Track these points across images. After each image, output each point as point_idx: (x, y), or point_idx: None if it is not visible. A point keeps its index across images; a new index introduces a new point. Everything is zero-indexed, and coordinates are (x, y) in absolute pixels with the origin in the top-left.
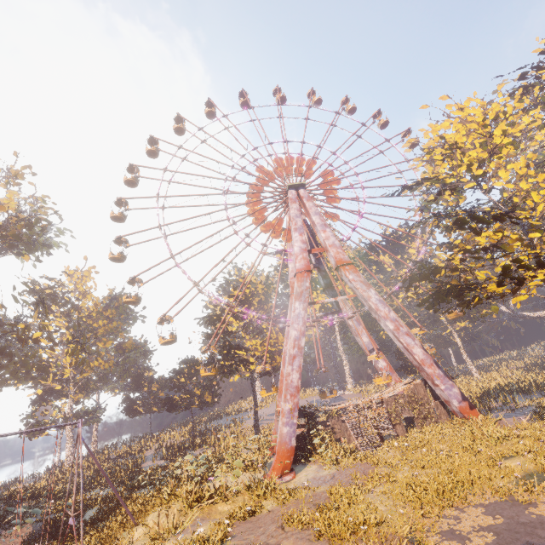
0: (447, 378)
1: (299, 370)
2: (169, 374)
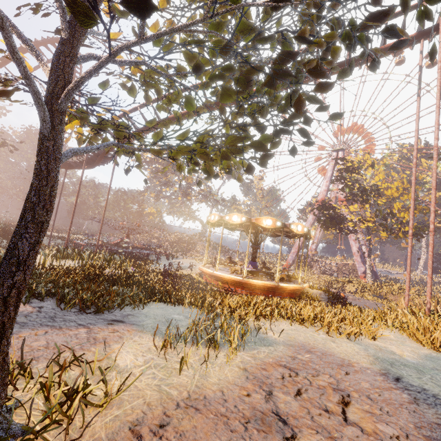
0: (361, 263)
1: (301, 241)
2: None
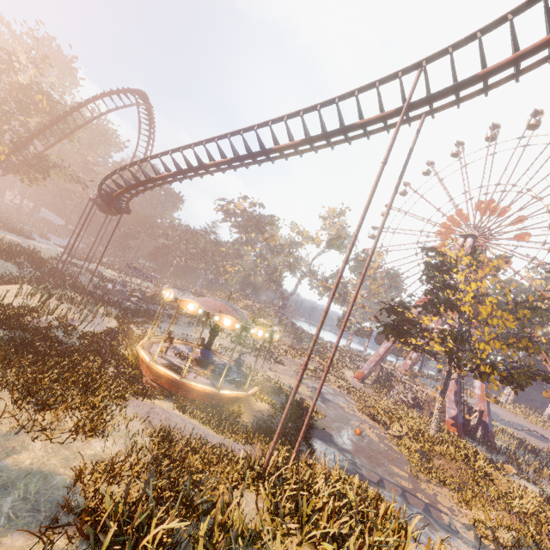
0: (454, 403)
1: (385, 348)
2: None
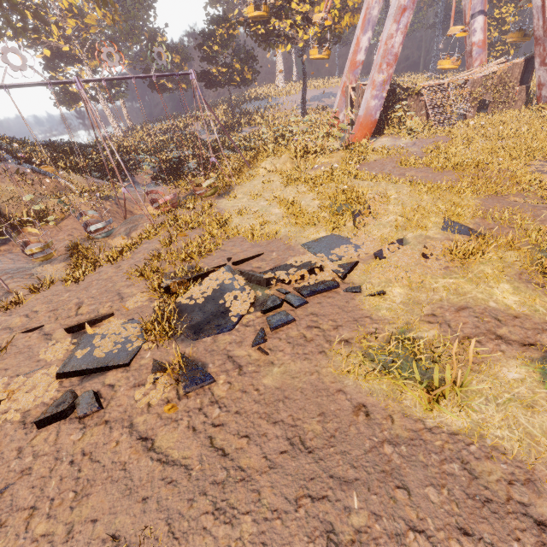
0: None
1: (404, 32)
2: (196, 39)
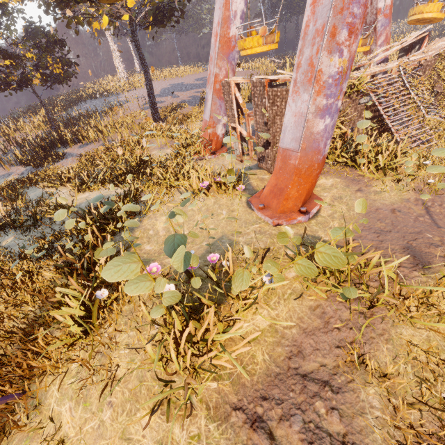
0: None
1: None
2: None
